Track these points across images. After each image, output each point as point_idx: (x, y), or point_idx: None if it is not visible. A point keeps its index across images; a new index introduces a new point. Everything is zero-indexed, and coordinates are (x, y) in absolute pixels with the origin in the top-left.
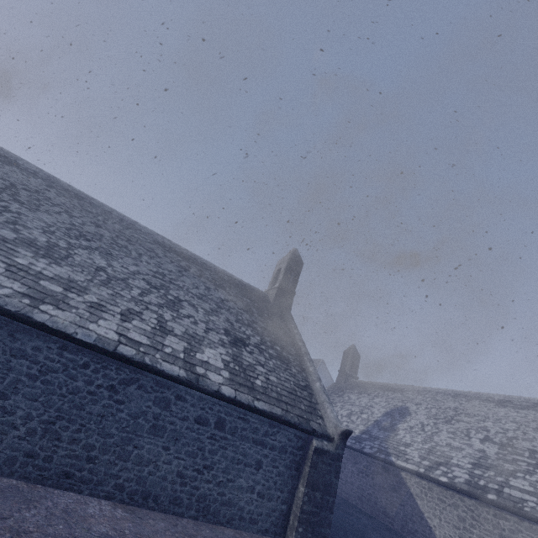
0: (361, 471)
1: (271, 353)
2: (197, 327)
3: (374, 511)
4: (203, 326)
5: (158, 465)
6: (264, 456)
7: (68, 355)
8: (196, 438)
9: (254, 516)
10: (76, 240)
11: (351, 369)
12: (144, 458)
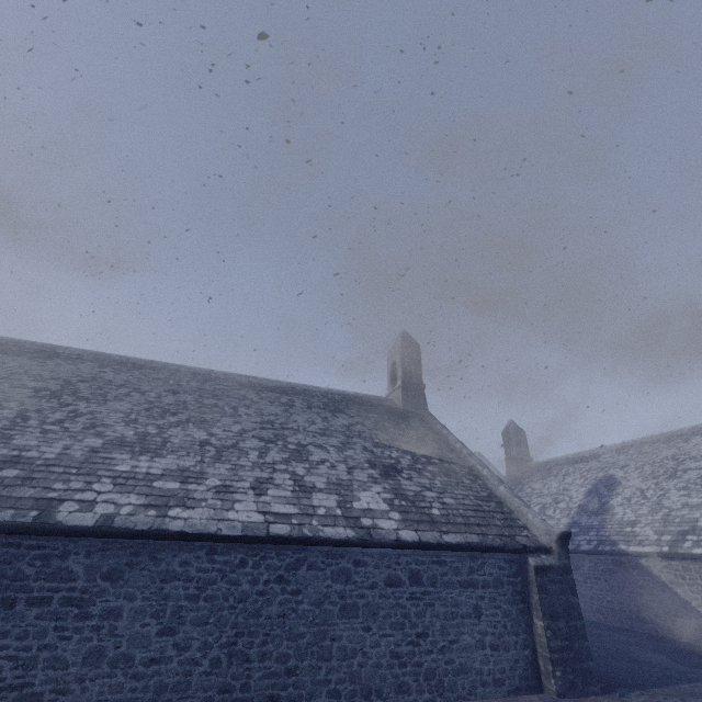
0: (588, 575)
1: (432, 470)
2: (337, 471)
3: (625, 621)
4: (343, 467)
5: (366, 652)
6: (479, 599)
7: (220, 558)
8: (395, 604)
9: (497, 676)
10: (163, 420)
11: (520, 451)
12: (347, 649)
